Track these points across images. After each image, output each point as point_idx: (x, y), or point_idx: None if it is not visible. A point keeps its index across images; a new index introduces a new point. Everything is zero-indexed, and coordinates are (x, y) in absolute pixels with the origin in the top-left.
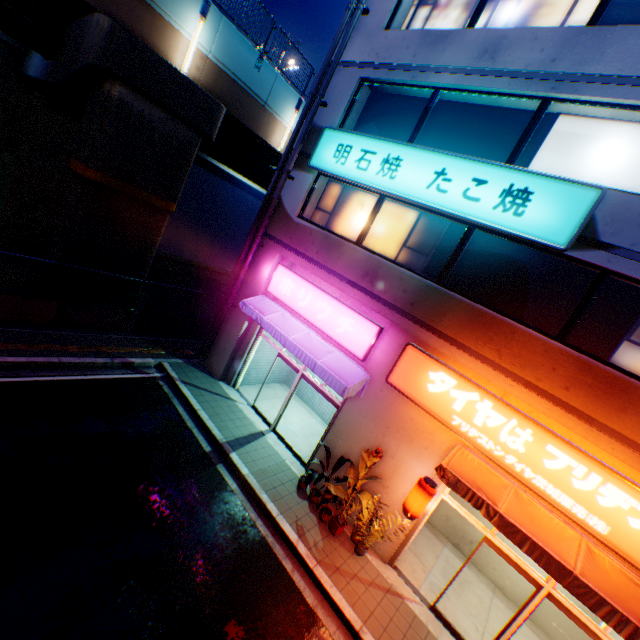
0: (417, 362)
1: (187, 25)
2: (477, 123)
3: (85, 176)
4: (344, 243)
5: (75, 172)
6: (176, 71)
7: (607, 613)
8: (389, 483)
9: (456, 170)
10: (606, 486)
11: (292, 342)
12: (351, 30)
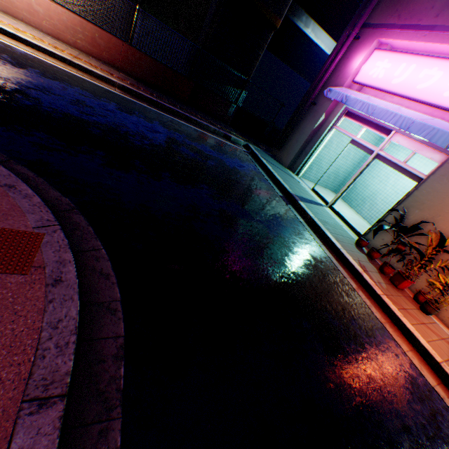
0: None
1: None
2: None
3: None
4: None
5: None
6: None
7: None
8: None
9: None
10: None
11: (382, 109)
12: None
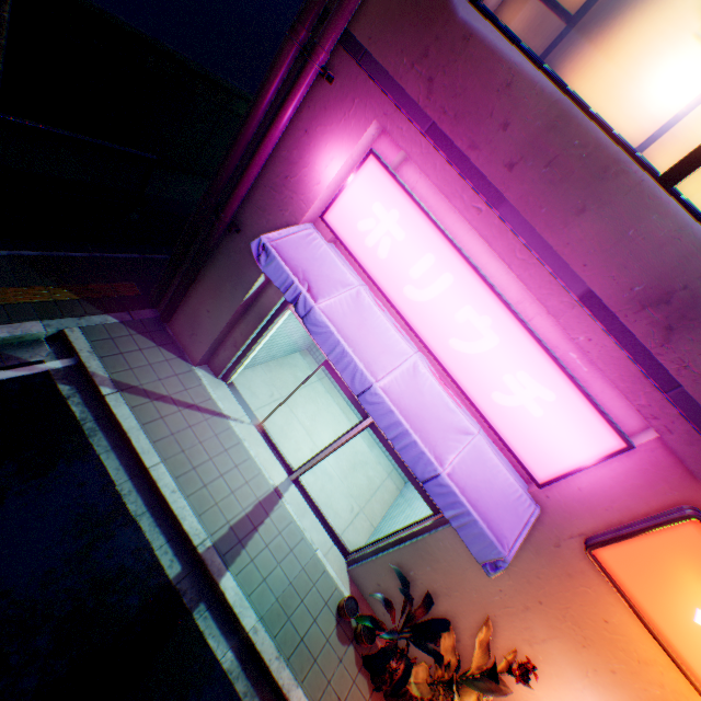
0: (696, 560)
1: None
2: None
3: None
4: (625, 166)
5: None
6: None
7: None
8: None
9: None
10: None
11: (383, 401)
12: None
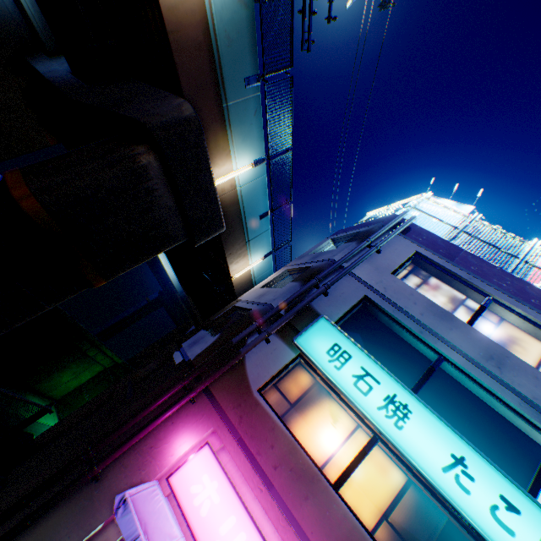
0: None
1: (240, 160)
2: (471, 408)
3: (19, 200)
4: (320, 476)
5: (6, 184)
6: (213, 182)
7: None
8: None
9: (478, 468)
10: None
11: None
12: (367, 256)
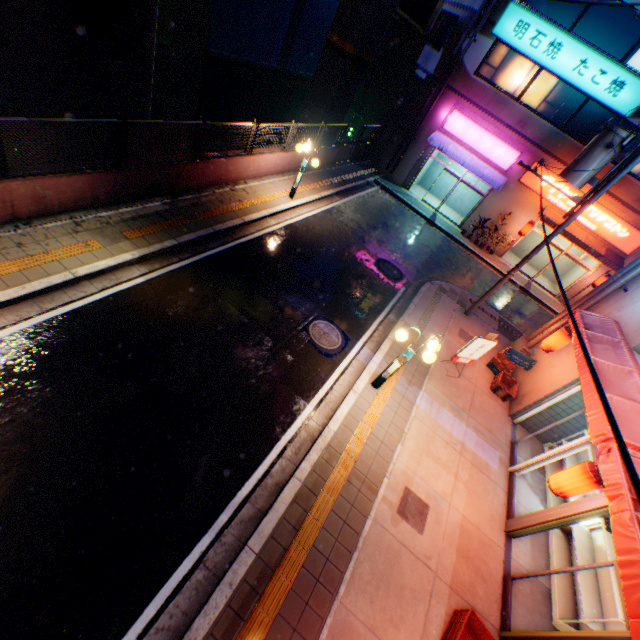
0: (537, 172)
1: None
2: (613, 20)
3: (348, 54)
4: (508, 101)
5: (335, 48)
6: None
7: (586, 250)
8: (507, 227)
9: (592, 62)
10: (600, 215)
11: (468, 164)
12: None
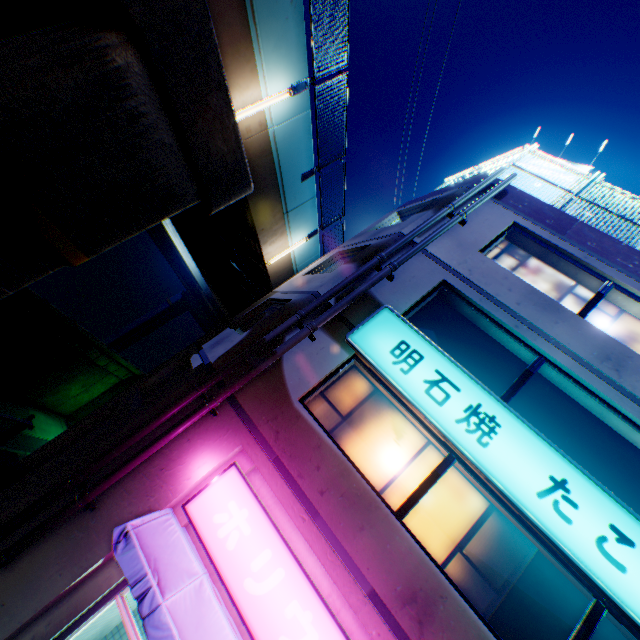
0: None
1: (272, 81)
2: (574, 421)
3: None
4: (379, 503)
5: None
6: (231, 111)
7: None
8: None
9: (584, 493)
10: None
11: None
12: (448, 228)
